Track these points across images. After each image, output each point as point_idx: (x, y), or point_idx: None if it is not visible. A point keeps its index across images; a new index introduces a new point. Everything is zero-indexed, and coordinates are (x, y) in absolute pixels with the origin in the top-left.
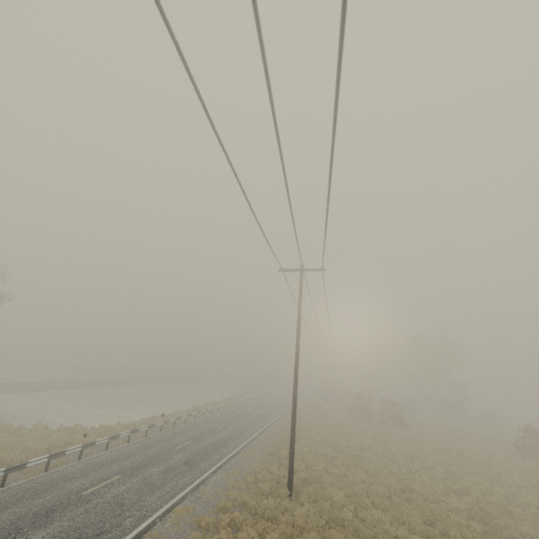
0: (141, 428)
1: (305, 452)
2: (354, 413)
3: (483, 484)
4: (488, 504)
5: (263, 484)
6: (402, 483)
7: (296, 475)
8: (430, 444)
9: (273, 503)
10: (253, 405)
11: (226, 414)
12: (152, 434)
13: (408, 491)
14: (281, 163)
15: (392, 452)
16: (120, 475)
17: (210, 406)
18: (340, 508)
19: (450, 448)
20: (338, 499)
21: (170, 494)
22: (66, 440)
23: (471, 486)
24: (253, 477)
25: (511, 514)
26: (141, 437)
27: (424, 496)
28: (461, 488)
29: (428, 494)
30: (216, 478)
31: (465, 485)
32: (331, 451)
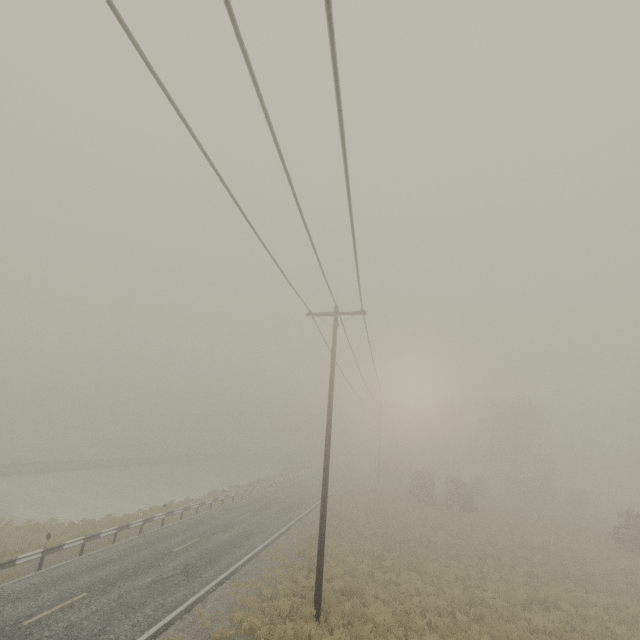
0: (133, 523)
1: (345, 552)
2: (414, 496)
3: (576, 592)
4: (584, 620)
5: (280, 602)
6: (470, 594)
7: (329, 585)
8: (507, 535)
9: (291, 630)
10: (289, 488)
11: (252, 501)
12: (149, 531)
13: (477, 604)
14: (272, 135)
15: (458, 548)
16: (86, 592)
17: (234, 490)
18: (384, 633)
19: (532, 541)
20: (382, 621)
21: (150, 620)
22: (28, 543)
23: (560, 594)
24: (269, 591)
25: (615, 636)
26: (133, 535)
27: (498, 612)
28: (547, 598)
29: (503, 610)
30: (222, 592)
31: (552, 594)
32: (379, 549)
